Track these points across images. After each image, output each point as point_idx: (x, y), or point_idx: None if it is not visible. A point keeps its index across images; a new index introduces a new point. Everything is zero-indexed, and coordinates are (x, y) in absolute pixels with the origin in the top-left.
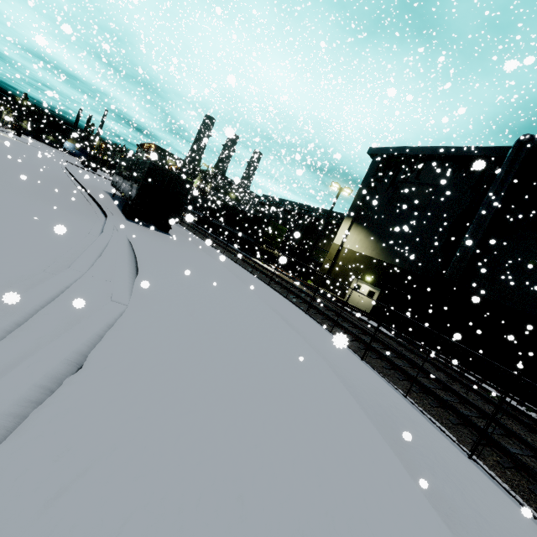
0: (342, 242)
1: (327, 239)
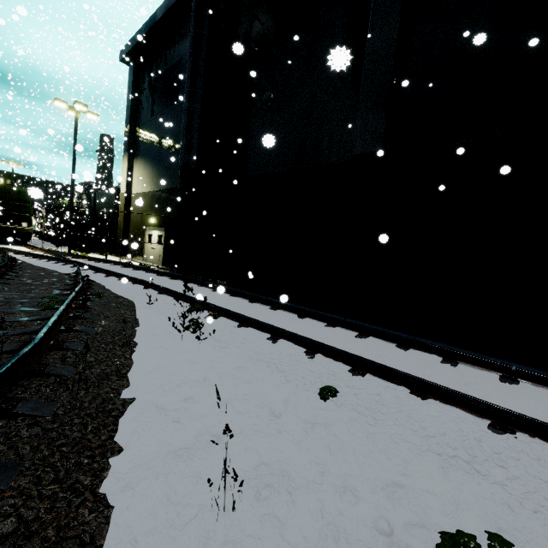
0: (129, 189)
1: None
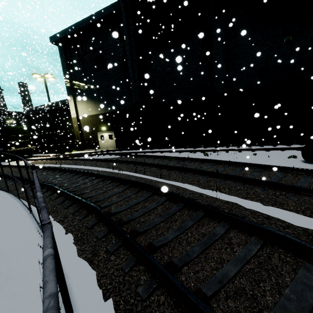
0: (77, 114)
1: (71, 117)
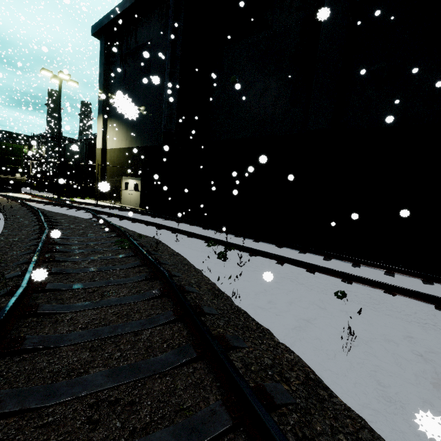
0: (104, 144)
1: None
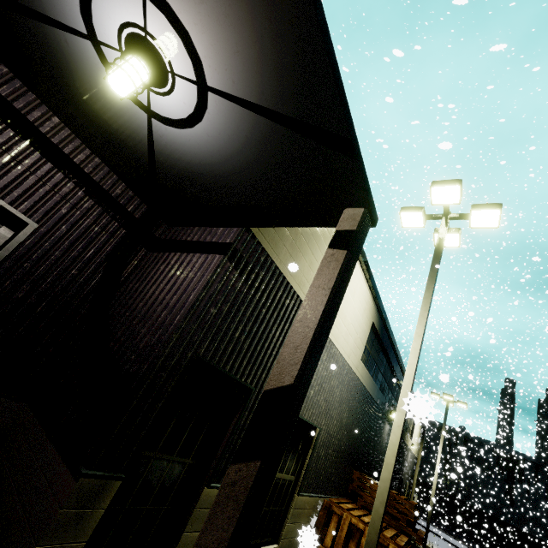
0: None
1: None
